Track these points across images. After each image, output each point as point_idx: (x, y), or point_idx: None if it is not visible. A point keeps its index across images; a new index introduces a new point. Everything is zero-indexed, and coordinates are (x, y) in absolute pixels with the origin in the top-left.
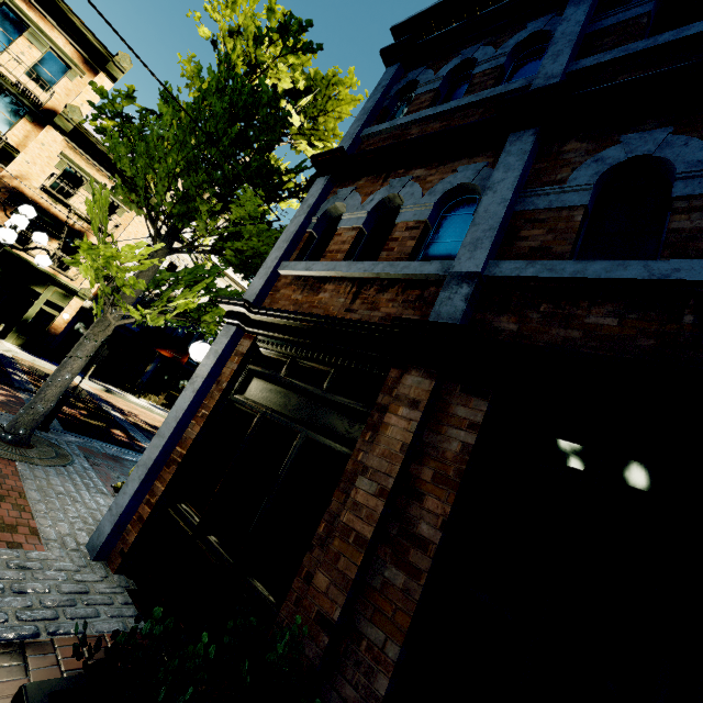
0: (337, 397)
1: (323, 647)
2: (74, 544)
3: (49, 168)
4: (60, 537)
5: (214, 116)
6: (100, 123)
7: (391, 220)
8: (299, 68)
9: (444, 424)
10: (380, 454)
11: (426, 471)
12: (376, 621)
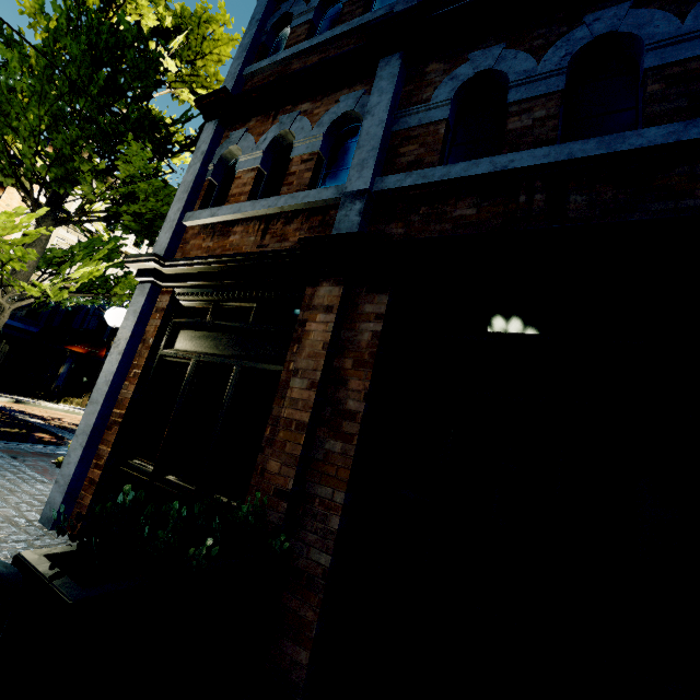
0: (264, 326)
1: (284, 511)
2: (25, 522)
3: None
4: (8, 519)
5: (73, 60)
6: None
7: (287, 157)
8: (161, 2)
9: (356, 322)
10: (307, 356)
11: (347, 362)
12: (324, 482)
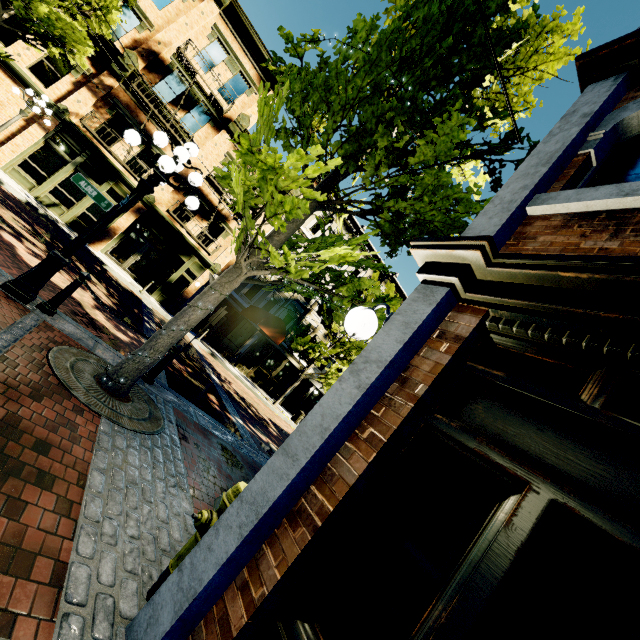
0: None
1: None
2: (109, 619)
3: (216, 163)
4: (94, 595)
5: (427, 20)
6: (279, 67)
7: None
8: None
9: None
10: None
11: None
12: None
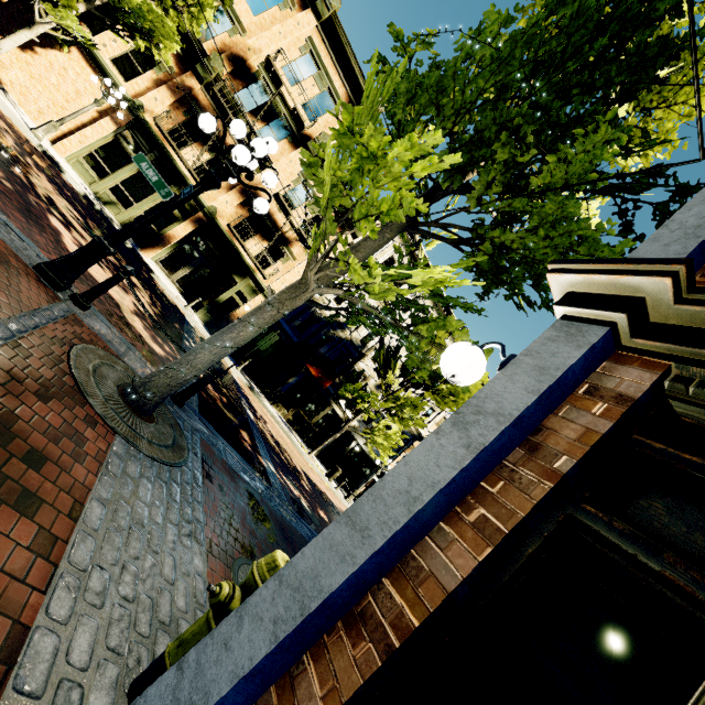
0: None
1: None
2: None
3: (287, 182)
4: (57, 682)
5: (580, 13)
6: (383, 66)
7: None
8: None
9: None
10: None
11: None
12: None
